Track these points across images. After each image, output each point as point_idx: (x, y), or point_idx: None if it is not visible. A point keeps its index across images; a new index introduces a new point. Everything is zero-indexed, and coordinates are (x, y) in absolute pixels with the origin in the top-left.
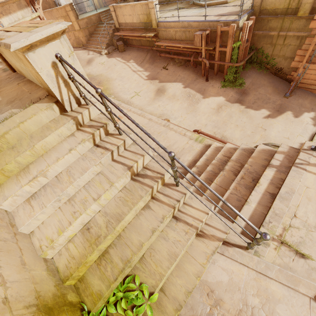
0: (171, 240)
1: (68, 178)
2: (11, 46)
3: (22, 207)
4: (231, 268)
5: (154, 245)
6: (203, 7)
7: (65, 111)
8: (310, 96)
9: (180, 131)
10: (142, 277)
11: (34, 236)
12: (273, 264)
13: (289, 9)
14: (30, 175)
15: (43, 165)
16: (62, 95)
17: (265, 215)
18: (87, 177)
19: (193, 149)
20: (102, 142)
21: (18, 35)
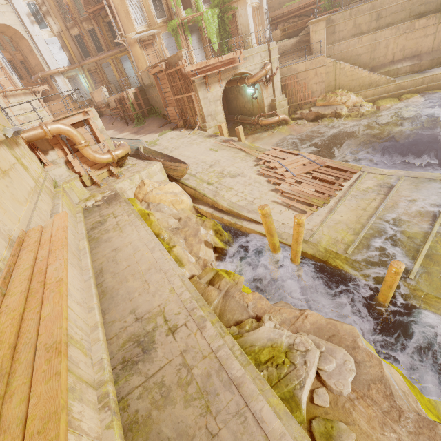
0: None
1: None
2: None
3: None
4: None
5: None
6: None
7: None
8: (173, 125)
9: None
10: None
11: None
12: None
13: (151, 83)
14: None
15: None
16: None
17: None
18: None
19: None
20: None
21: None
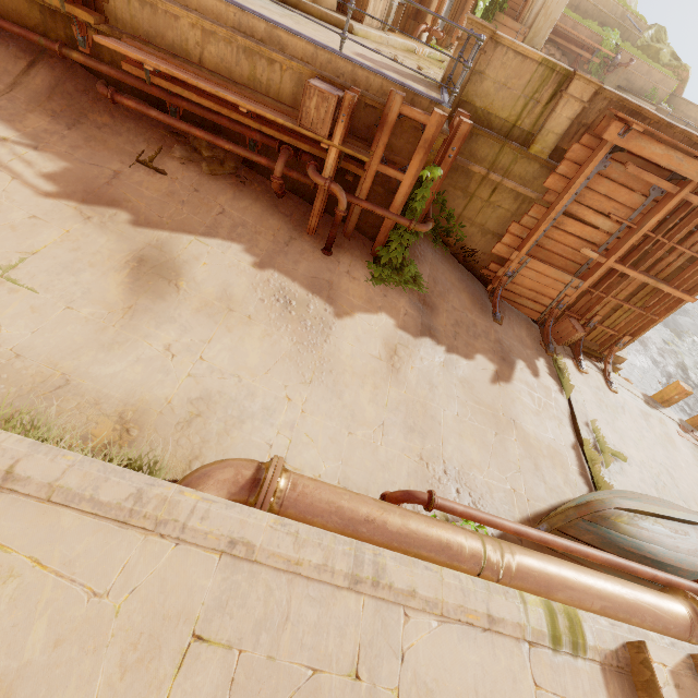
0: None
1: None
2: None
3: None
4: None
5: None
6: (279, 0)
7: None
8: (522, 319)
9: (459, 599)
10: None
11: None
12: None
13: (516, 128)
14: None
15: None
16: None
17: None
18: None
19: None
20: None
21: None
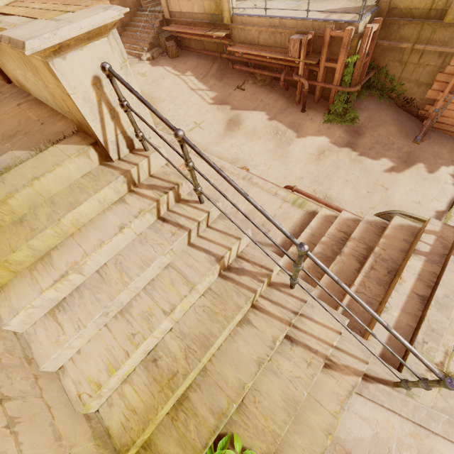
0: (285, 376)
1: (119, 276)
2: (25, 45)
3: (43, 325)
4: (374, 417)
5: (258, 383)
6: None
7: (107, 160)
8: (450, 142)
9: (269, 188)
10: (245, 438)
11: (66, 376)
12: (438, 411)
13: (432, 11)
14: (54, 270)
15: (76, 252)
16: (107, 134)
17: (415, 330)
18: (150, 274)
19: (289, 217)
20: (172, 214)
21: (31, 24)
